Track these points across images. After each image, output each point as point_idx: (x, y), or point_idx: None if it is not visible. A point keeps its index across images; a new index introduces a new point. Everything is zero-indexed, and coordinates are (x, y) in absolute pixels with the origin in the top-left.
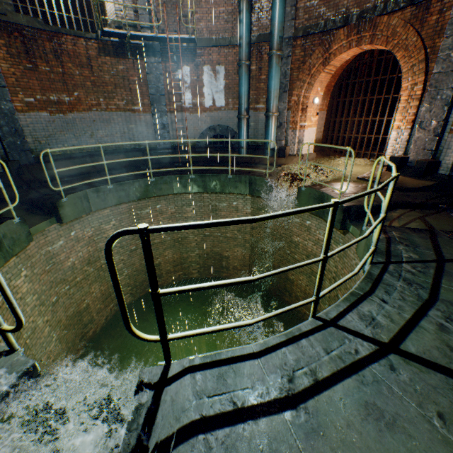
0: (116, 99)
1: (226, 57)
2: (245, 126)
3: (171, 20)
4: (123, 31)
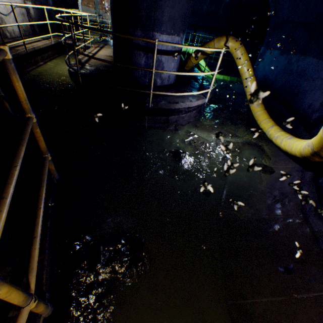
0: (84, 2)
1: None
2: None
3: None
4: None
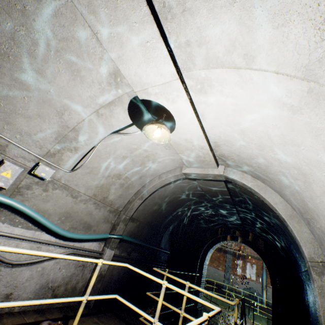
0: (213, 263)
1: (256, 262)
2: (264, 292)
3: (237, 245)
4: (224, 247)
